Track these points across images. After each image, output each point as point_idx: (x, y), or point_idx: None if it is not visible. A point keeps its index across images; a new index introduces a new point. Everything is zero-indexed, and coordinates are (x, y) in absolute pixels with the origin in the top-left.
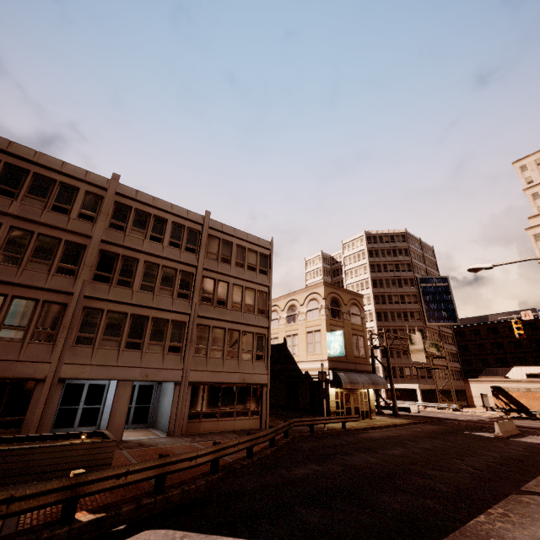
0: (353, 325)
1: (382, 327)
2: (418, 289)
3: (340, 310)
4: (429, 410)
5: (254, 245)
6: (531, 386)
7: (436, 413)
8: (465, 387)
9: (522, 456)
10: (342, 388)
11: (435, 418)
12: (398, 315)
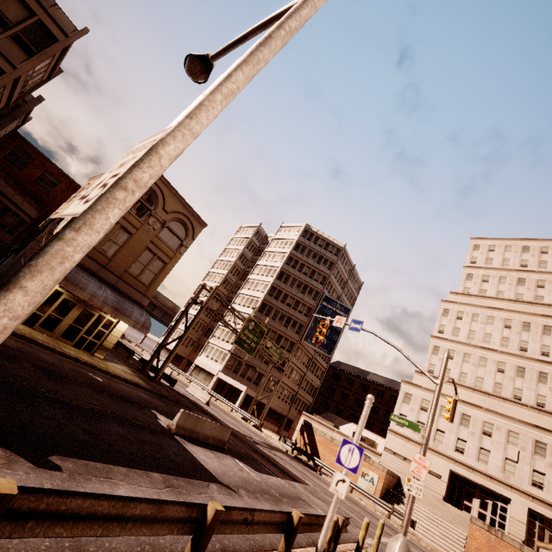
0: (158, 239)
1: (258, 319)
2: (317, 305)
3: (149, 209)
4: (233, 414)
5: (35, 2)
6: (337, 437)
7: (225, 415)
8: (295, 418)
9: (29, 422)
10: (67, 290)
11: (197, 408)
12: (282, 317)
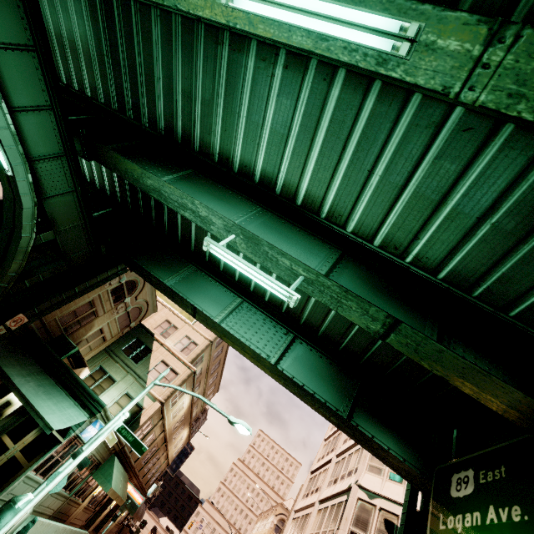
0: None
1: None
2: None
3: None
4: None
5: None
6: None
7: None
8: None
9: None
10: None
11: None
12: None
